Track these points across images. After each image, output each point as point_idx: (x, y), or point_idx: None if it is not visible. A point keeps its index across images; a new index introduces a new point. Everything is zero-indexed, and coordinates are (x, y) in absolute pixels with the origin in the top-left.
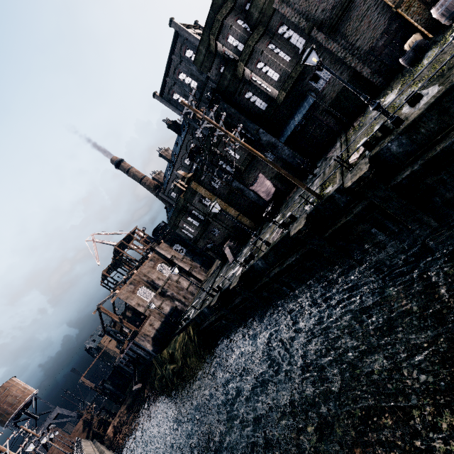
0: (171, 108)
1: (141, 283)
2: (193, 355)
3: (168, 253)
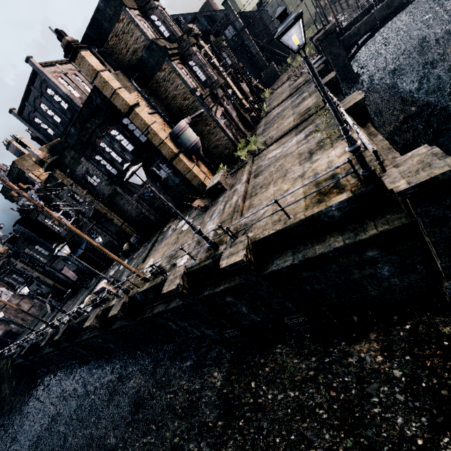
0: (32, 130)
1: None
2: (7, 382)
3: None
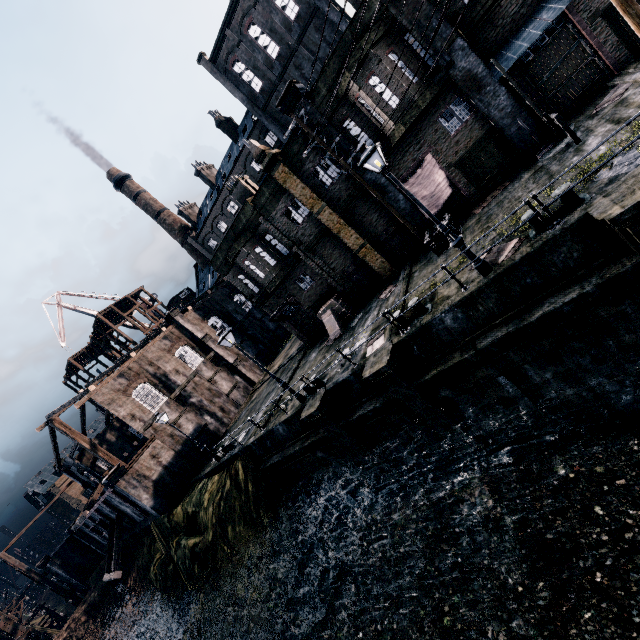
0: (227, 87)
1: (142, 376)
2: (241, 520)
3: (199, 329)
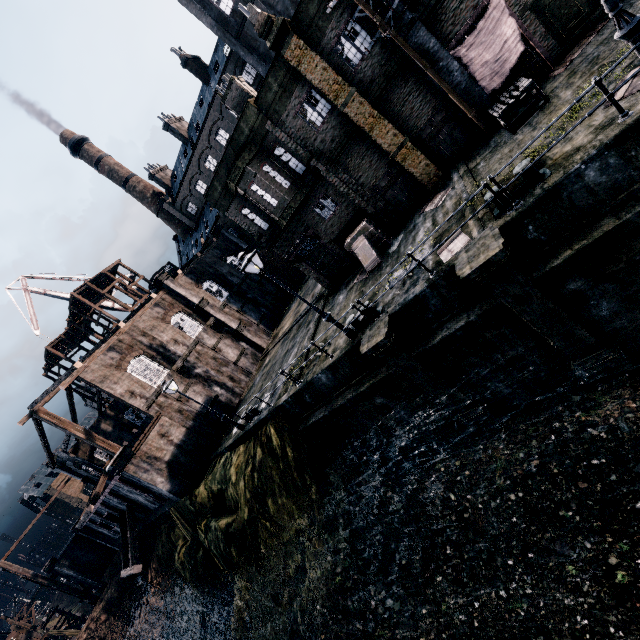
0: (192, 11)
1: (136, 349)
2: (282, 490)
3: (193, 294)
